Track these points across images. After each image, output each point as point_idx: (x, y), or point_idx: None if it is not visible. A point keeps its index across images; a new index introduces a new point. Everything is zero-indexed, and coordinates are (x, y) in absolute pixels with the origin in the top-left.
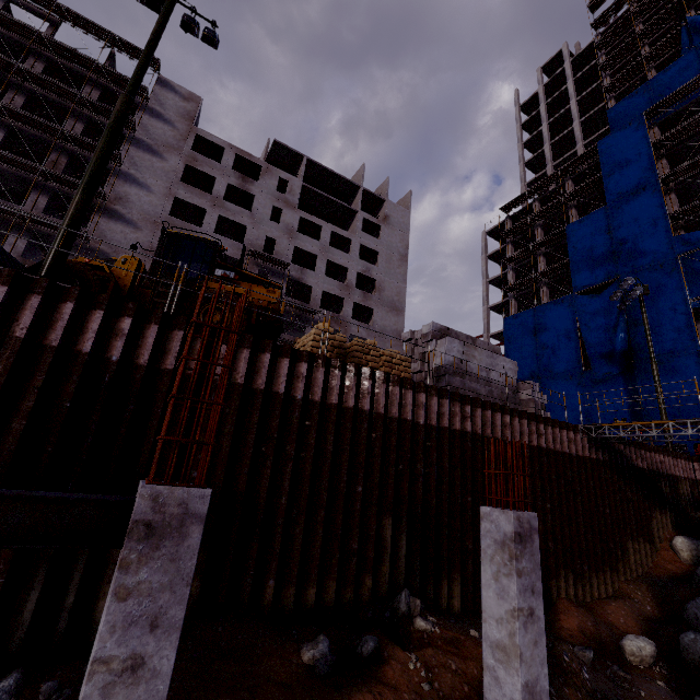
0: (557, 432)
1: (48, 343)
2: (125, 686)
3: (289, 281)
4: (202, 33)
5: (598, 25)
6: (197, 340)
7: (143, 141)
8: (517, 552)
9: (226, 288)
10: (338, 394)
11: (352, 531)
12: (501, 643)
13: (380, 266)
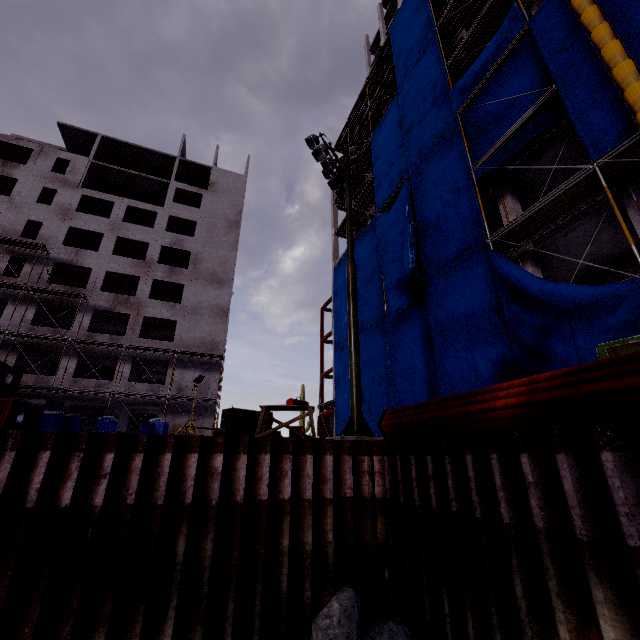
0: None
1: None
2: None
3: (48, 265)
4: None
5: None
6: None
7: None
8: None
9: None
10: None
11: None
12: None
13: (197, 236)
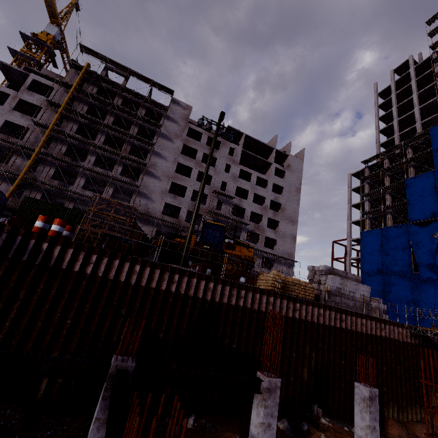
0: (391, 328)
1: (190, 295)
2: (267, 430)
3: (233, 206)
4: (226, 136)
5: (435, 47)
6: (233, 289)
7: (164, 134)
8: (370, 404)
9: (233, 252)
10: (285, 311)
11: (291, 373)
12: (362, 437)
13: (284, 195)
